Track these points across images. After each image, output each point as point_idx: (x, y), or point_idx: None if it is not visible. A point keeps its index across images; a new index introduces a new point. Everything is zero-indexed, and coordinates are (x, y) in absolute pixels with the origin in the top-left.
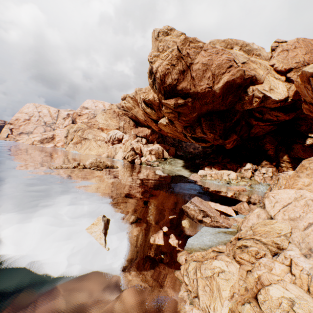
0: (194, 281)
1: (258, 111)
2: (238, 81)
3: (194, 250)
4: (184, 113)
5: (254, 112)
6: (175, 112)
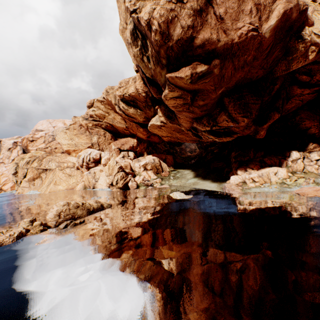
0: None
1: (304, 72)
2: (293, 17)
3: None
4: (204, 92)
5: (299, 75)
6: (188, 93)
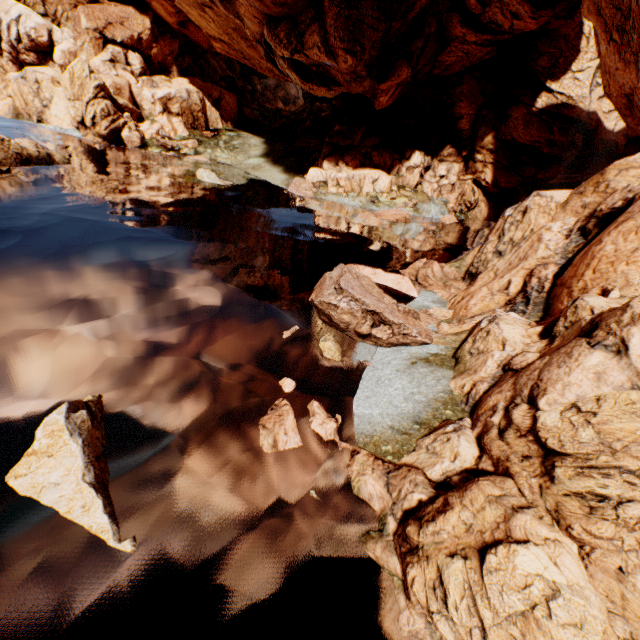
0: (473, 634)
1: None
2: None
3: (382, 441)
4: None
5: None
6: None
